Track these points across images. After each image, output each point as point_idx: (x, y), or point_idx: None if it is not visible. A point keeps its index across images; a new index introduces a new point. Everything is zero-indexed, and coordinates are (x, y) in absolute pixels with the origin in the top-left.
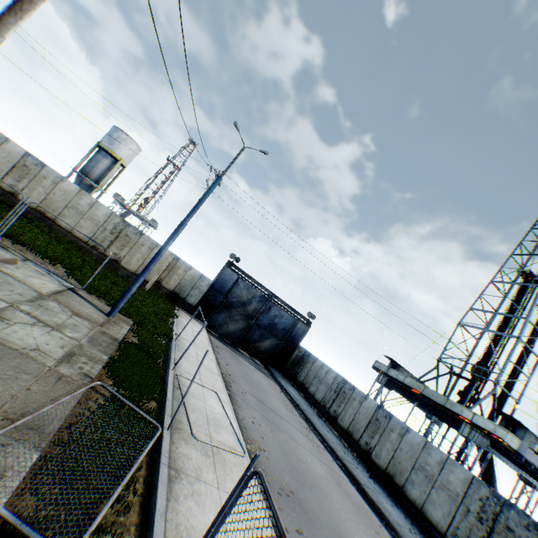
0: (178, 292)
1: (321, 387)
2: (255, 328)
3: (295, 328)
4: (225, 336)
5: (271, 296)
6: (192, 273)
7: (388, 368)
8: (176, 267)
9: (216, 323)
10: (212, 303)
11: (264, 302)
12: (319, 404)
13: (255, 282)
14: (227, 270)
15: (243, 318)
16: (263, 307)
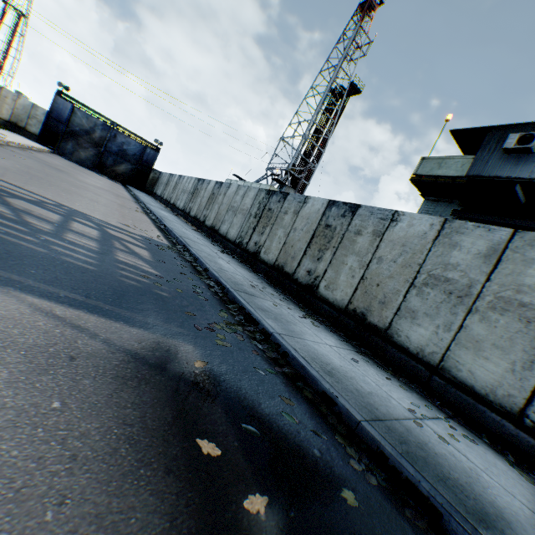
0: (16, 122)
1: (161, 187)
2: (107, 154)
3: (145, 153)
4: (81, 163)
5: (113, 124)
6: (23, 103)
7: (231, 180)
8: (3, 97)
9: (67, 151)
10: (55, 132)
11: (108, 130)
12: (159, 197)
13: (93, 112)
14: (59, 99)
15: (92, 146)
16: (109, 135)
